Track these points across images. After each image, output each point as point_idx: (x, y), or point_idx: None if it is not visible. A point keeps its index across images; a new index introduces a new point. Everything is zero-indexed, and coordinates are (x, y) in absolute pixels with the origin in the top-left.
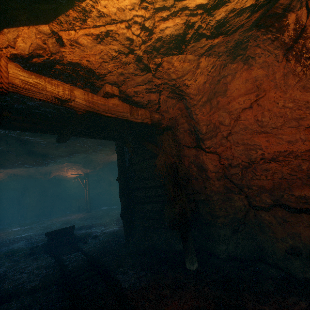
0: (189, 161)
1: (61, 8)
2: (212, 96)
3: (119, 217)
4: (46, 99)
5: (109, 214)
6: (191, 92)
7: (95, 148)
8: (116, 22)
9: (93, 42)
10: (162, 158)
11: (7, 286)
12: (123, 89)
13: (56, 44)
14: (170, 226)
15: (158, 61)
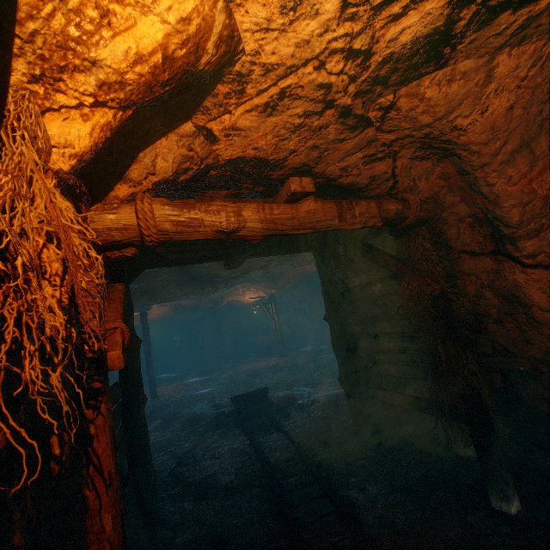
0: (478, 284)
1: (204, 89)
2: (535, 132)
3: (334, 369)
4: (206, 237)
5: (316, 362)
6: (473, 140)
7: (280, 260)
8: (295, 69)
9: (260, 118)
10: (412, 284)
11: (198, 475)
12: (319, 171)
13: (205, 144)
14: (442, 414)
15: (386, 102)
